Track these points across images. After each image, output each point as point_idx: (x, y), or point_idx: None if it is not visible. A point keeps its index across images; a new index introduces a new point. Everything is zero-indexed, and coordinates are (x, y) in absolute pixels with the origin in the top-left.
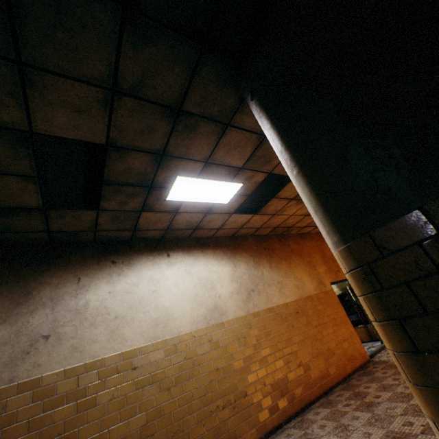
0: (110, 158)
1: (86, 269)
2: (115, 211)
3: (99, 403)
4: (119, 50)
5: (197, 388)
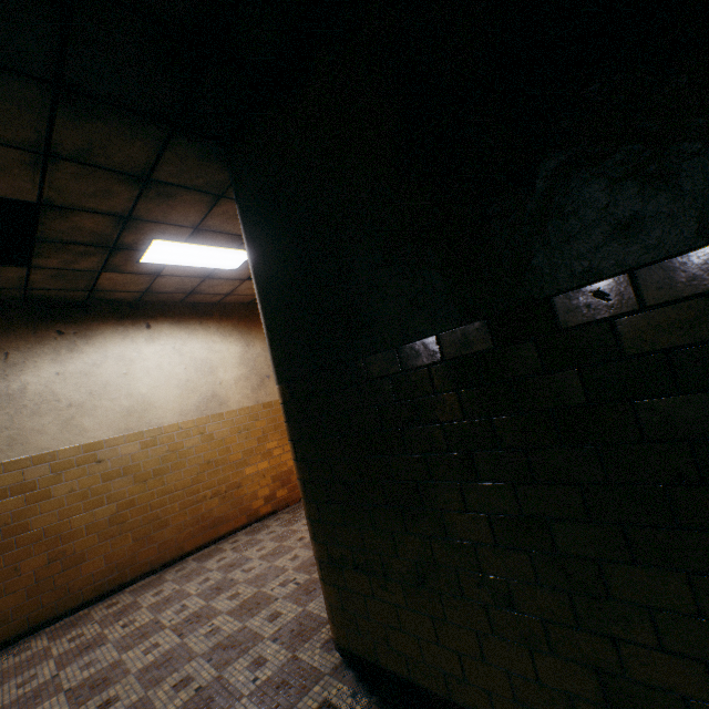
0: (47, 216)
1: (17, 342)
2: (59, 270)
3: (55, 496)
4: (52, 121)
5: (181, 480)
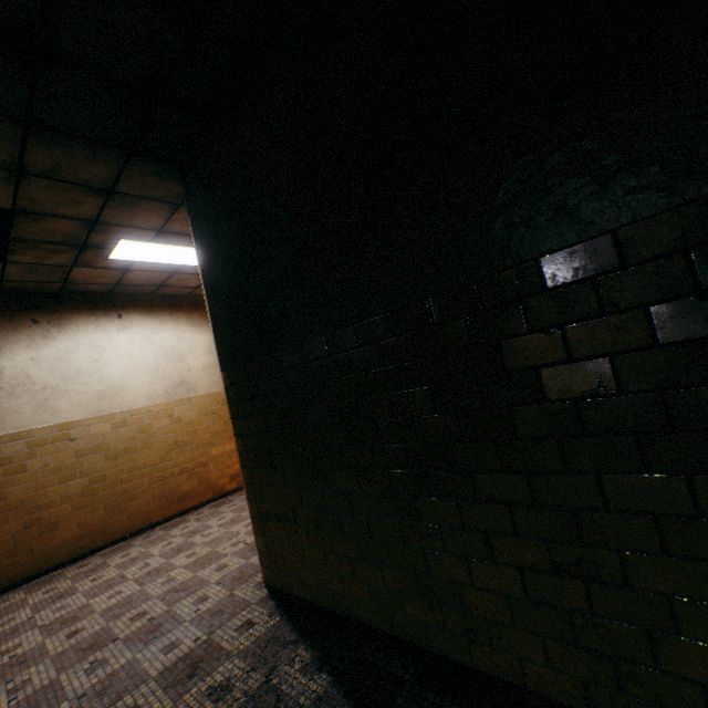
0: (20, 220)
1: None
2: (32, 264)
3: (30, 469)
4: (24, 147)
5: (150, 458)
